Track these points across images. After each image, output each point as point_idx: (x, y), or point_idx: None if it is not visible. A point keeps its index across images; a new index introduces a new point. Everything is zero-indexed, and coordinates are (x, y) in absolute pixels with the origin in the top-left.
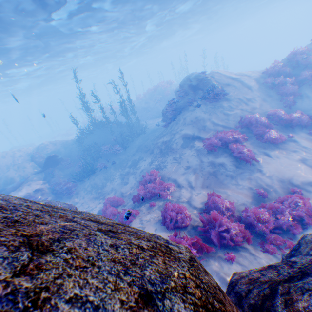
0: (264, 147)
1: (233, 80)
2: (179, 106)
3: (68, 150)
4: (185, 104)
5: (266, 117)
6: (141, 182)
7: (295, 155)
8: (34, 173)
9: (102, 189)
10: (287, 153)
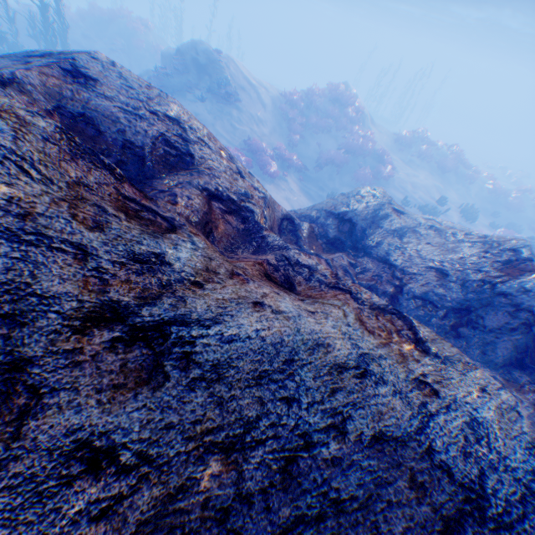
0: (263, 179)
1: (251, 86)
2: (173, 85)
3: None
4: (183, 87)
5: (272, 150)
6: None
7: (284, 194)
8: None
9: None
10: (279, 190)
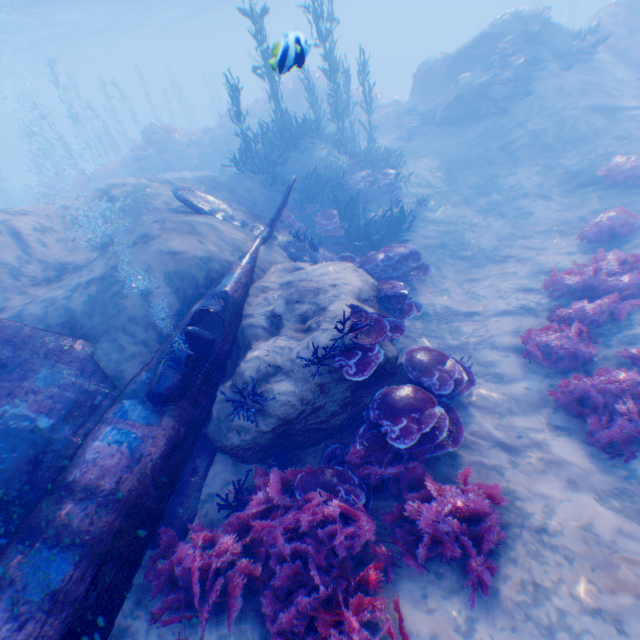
0: None
1: None
2: (511, 73)
3: (240, 197)
4: (521, 70)
5: None
6: (631, 173)
7: None
8: (260, 242)
9: (468, 250)
10: None
